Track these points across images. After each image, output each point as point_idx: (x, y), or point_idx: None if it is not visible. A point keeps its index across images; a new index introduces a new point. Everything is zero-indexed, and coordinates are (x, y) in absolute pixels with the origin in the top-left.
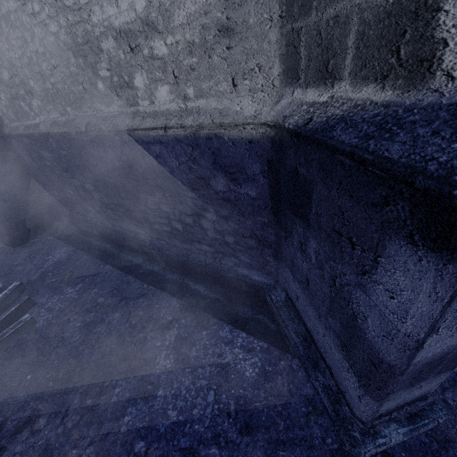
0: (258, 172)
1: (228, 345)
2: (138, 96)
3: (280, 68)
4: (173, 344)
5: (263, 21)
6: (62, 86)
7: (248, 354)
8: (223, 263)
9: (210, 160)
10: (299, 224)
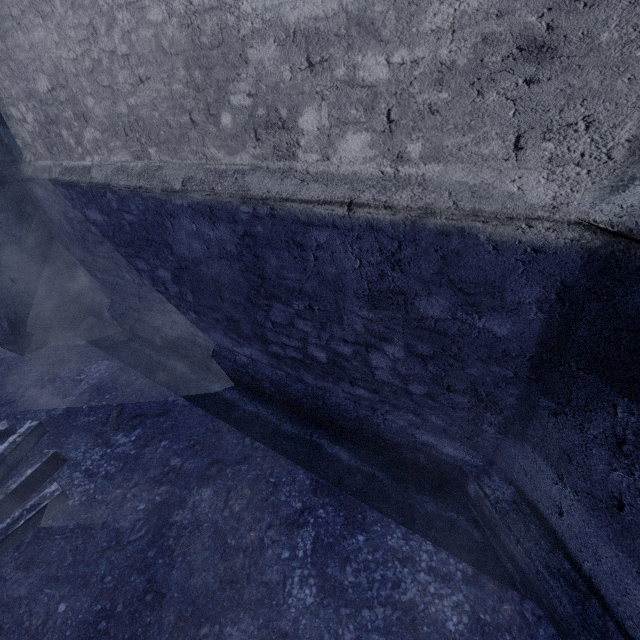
0: (530, 300)
1: (407, 565)
2: (300, 144)
3: (638, 128)
4: (310, 557)
5: (633, 38)
6: (149, 112)
7: (443, 586)
8: (388, 418)
9: (431, 267)
10: (628, 408)
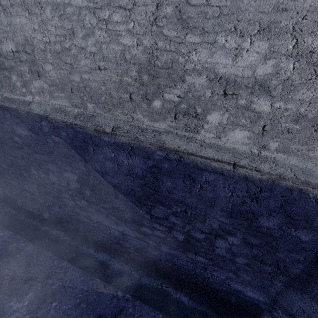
0: None
1: None
2: (204, 127)
3: None
4: None
5: None
6: (97, 85)
7: None
8: (214, 274)
9: (276, 203)
10: None
